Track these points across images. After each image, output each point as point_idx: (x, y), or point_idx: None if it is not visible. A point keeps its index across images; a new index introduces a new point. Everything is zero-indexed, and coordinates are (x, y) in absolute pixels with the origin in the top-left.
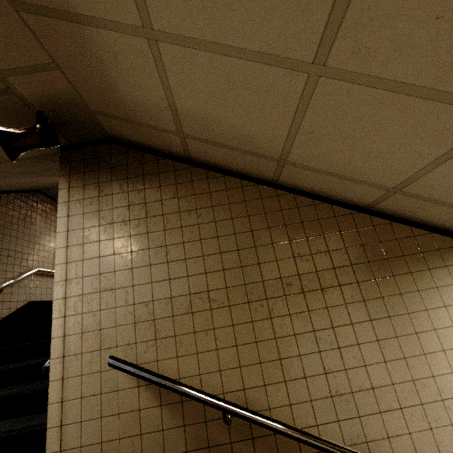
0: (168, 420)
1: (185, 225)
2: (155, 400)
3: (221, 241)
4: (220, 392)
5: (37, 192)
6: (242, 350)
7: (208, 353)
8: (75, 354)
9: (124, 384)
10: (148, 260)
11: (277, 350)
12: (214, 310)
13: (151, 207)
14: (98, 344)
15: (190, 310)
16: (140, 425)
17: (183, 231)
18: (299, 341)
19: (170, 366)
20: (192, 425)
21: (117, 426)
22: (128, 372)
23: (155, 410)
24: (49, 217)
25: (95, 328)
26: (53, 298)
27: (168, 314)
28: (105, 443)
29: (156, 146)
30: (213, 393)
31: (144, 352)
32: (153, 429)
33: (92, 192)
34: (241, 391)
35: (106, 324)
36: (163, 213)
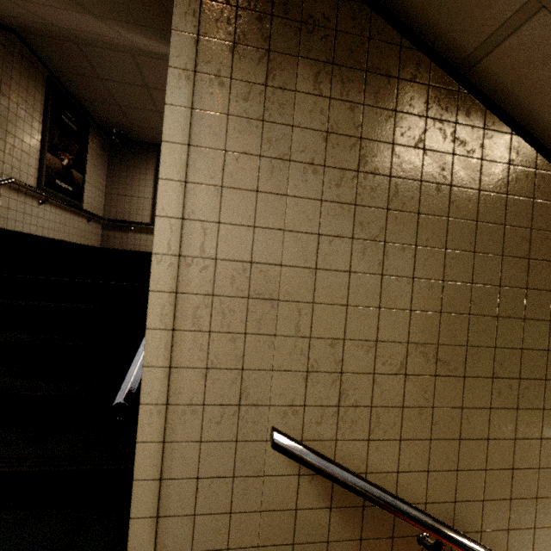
0: (338, 529)
1: (425, 211)
2: (323, 499)
3: (477, 262)
4: (421, 501)
5: (12, 34)
6: (466, 446)
7: (416, 443)
8: (190, 403)
9: (276, 468)
10: (347, 261)
11: (513, 456)
12: (440, 378)
13: (370, 152)
14: (235, 394)
15: (404, 370)
16: (294, 530)
17: (420, 222)
18: (543, 449)
19: (355, 452)
20: (372, 539)
21: (257, 528)
22: (308, 466)
23: (320, 512)
24: (31, 92)
25: (232, 365)
26: (149, 286)
27: (366, 368)
28: (233, 550)
29: (419, 5)
30: (411, 501)
31: (317, 422)
32: (314, 539)
33: (252, 67)
34: (450, 504)
35: (254, 362)
36: (392, 173)
